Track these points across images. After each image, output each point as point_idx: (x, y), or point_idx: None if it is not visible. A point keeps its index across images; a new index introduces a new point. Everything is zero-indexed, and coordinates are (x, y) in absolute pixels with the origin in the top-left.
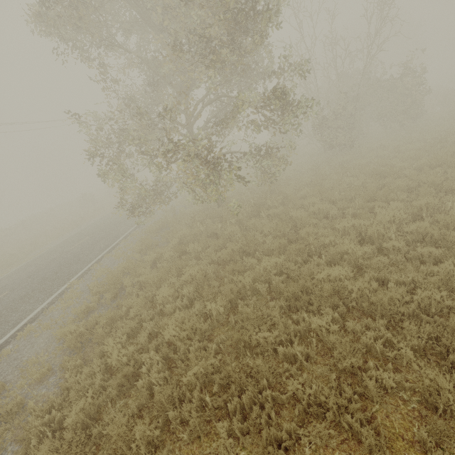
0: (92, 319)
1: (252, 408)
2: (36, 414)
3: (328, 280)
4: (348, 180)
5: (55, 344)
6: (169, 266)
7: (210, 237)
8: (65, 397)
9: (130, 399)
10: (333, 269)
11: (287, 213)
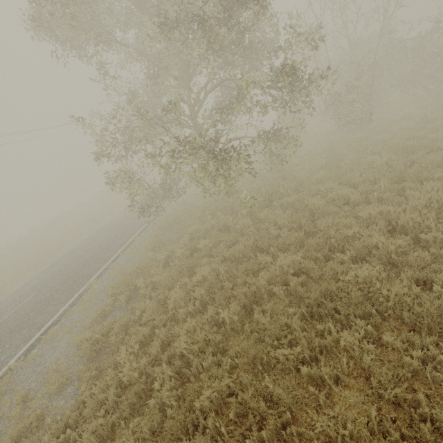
0: (107, 324)
1: (274, 442)
2: (52, 431)
3: (356, 281)
4: (369, 159)
5: (74, 350)
6: (180, 266)
7: (221, 230)
8: (80, 411)
9: (143, 418)
10: (362, 269)
11: (302, 201)
